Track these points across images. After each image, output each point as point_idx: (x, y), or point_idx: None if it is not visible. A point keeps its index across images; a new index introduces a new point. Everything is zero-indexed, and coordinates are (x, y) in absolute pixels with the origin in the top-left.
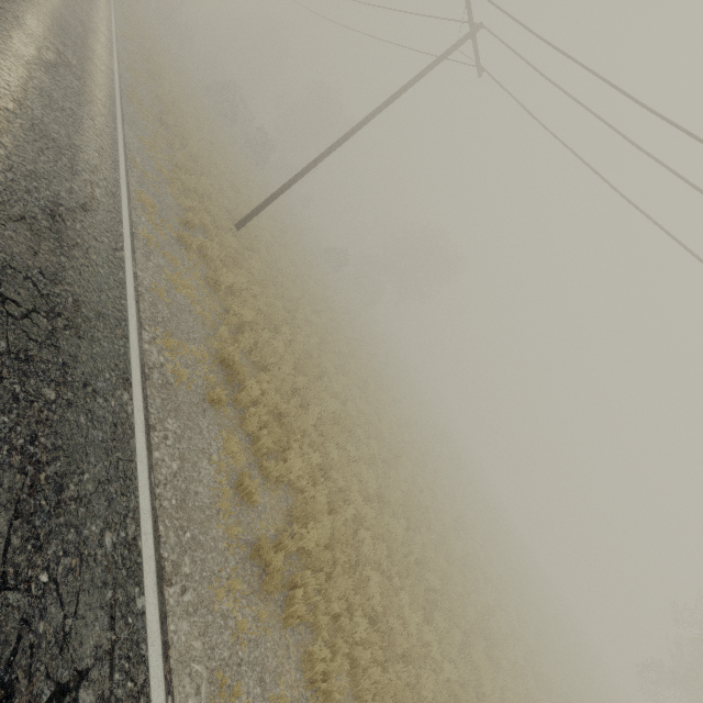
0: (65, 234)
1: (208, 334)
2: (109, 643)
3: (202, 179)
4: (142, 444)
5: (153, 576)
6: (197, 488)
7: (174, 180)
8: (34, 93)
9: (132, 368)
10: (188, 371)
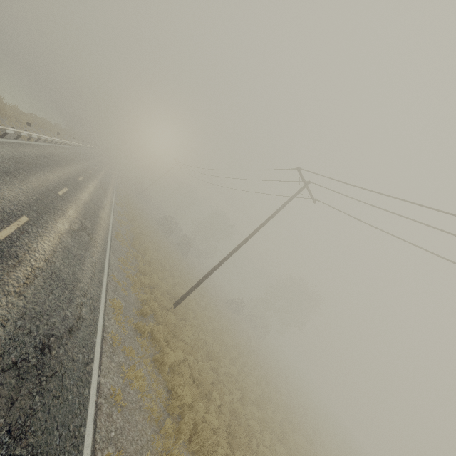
0: (47, 365)
1: (154, 432)
2: None
3: (153, 276)
4: None
5: None
6: None
7: (136, 282)
8: (60, 251)
9: None
10: None
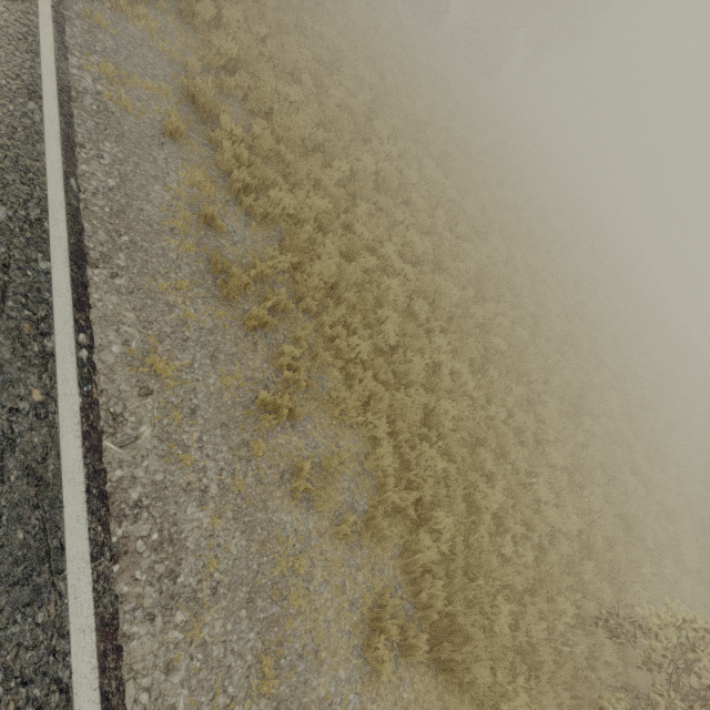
0: None
1: (177, 74)
2: (1, 281)
3: None
4: (55, 151)
5: (64, 252)
6: (143, 206)
7: None
8: None
9: (43, 83)
10: (140, 105)
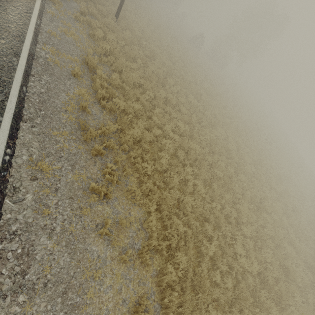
0: None
1: (83, 55)
2: None
3: None
4: (19, 76)
5: (11, 114)
6: (55, 100)
7: None
8: None
9: (22, 52)
10: (64, 64)
